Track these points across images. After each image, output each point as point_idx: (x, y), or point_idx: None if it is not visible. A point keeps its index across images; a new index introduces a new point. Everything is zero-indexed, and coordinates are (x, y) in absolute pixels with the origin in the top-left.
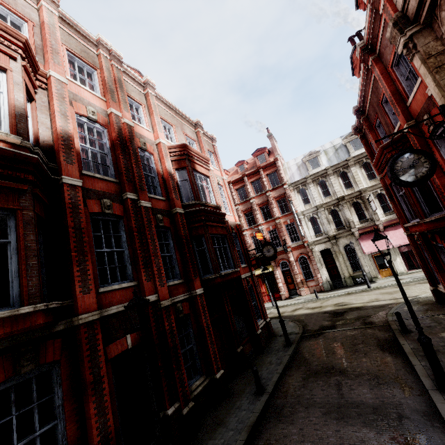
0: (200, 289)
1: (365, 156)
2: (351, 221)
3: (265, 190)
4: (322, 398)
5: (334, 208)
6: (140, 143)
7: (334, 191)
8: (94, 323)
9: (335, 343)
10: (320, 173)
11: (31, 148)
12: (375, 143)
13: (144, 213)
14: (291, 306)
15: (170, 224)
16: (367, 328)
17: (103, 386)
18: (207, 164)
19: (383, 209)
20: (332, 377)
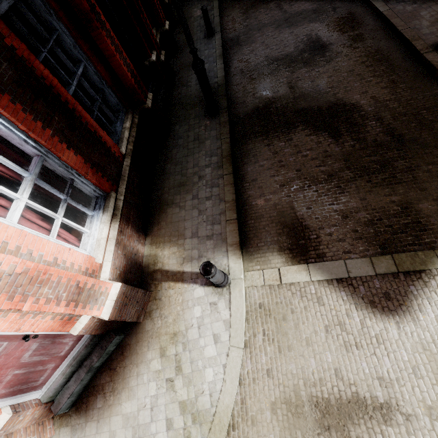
0: None
1: None
2: None
3: None
4: (269, 19)
5: None
6: None
7: None
8: None
9: None
10: None
11: None
12: None
13: None
14: None
15: None
16: None
17: (102, 19)
18: None
19: None
20: (271, 3)
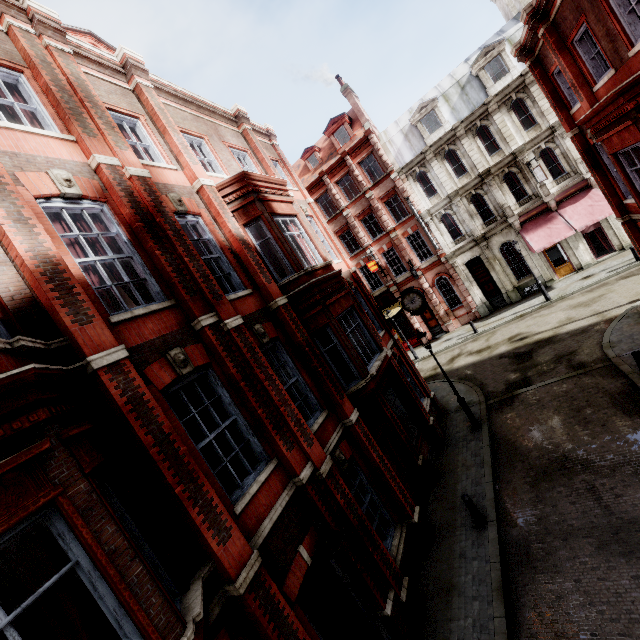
0: (354, 413)
1: (514, 88)
2: (507, 207)
3: (363, 190)
4: (579, 518)
5: (475, 193)
6: (173, 204)
7: (471, 164)
8: (258, 576)
9: (546, 412)
10: (444, 139)
11: (5, 346)
12: (571, 76)
13: (239, 341)
14: (443, 354)
15: (276, 331)
16: (581, 376)
17: None
18: (285, 192)
19: (552, 174)
20: (575, 478)
